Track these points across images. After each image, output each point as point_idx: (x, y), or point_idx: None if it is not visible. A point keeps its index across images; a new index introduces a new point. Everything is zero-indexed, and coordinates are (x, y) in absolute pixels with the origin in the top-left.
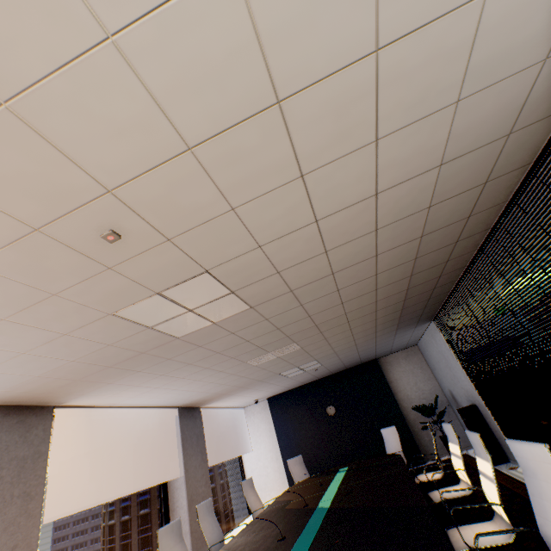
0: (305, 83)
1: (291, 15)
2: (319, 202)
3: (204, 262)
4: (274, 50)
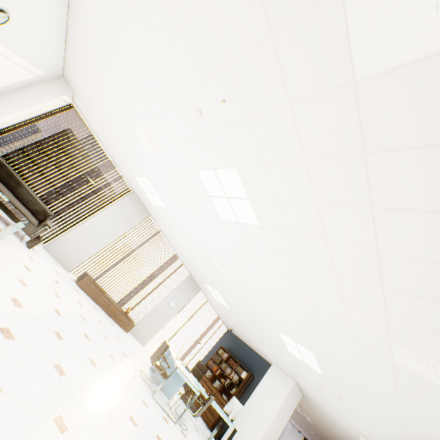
0: (331, 431)
1: (330, 429)
2: (333, 438)
3: (310, 417)
4: (328, 427)
